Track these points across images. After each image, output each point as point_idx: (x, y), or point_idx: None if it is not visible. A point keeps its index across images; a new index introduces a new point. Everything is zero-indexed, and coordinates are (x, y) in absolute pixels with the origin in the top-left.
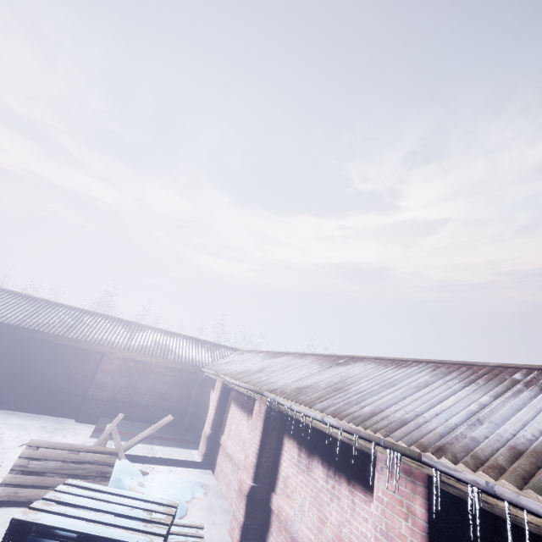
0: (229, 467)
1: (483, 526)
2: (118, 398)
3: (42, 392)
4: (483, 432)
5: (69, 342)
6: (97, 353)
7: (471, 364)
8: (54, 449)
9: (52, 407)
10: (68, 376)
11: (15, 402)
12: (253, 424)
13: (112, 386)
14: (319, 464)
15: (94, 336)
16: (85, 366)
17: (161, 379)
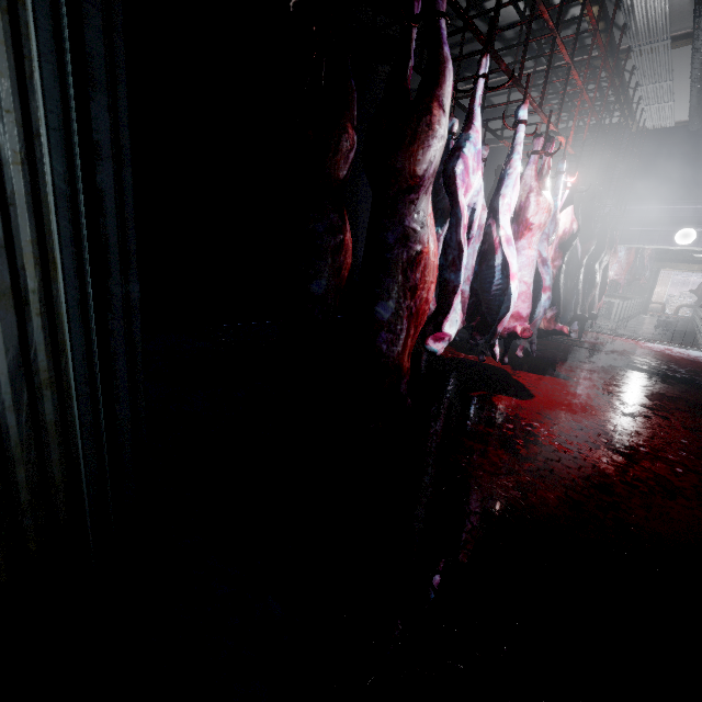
0: None
1: None
2: None
3: None
4: None
5: None
6: None
7: None
8: None
9: None
10: None
11: None
12: None
13: None
14: (679, 285)
15: None
16: None
17: None
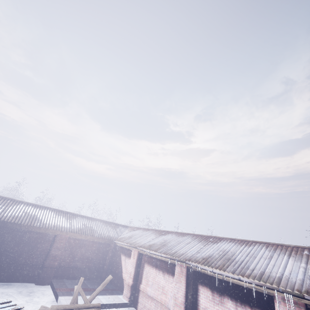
0: (152, 304)
1: None
2: (63, 265)
3: (12, 266)
4: None
5: (34, 229)
6: (51, 235)
7: (282, 245)
8: (66, 309)
9: (18, 276)
10: (30, 252)
11: None
12: (177, 279)
13: (60, 257)
14: (229, 300)
15: (49, 224)
16: (42, 244)
17: (89, 250)
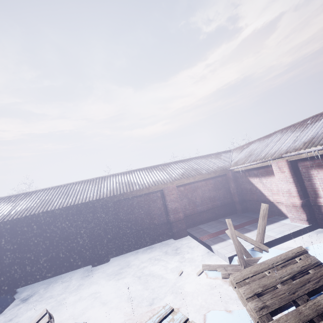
0: None
1: None
2: (188, 213)
3: (141, 232)
4: None
5: (137, 193)
6: (157, 192)
7: None
8: (257, 274)
9: (153, 238)
10: (149, 215)
11: (130, 245)
12: None
13: (181, 208)
14: None
15: (147, 183)
16: (155, 204)
17: (205, 189)
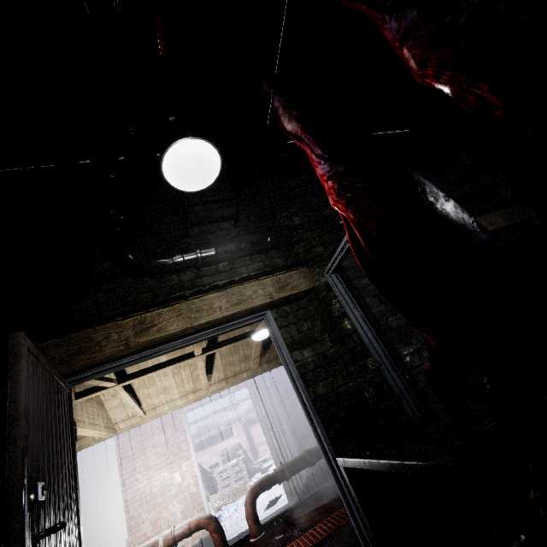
0: None
1: (246, 423)
2: None
3: None
4: (241, 413)
5: None
6: None
7: (222, 409)
8: None
9: None
10: None
11: None
12: None
13: None
14: (213, 446)
15: None
16: None
17: None
